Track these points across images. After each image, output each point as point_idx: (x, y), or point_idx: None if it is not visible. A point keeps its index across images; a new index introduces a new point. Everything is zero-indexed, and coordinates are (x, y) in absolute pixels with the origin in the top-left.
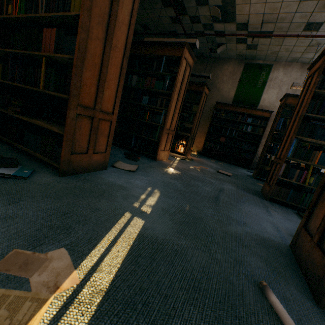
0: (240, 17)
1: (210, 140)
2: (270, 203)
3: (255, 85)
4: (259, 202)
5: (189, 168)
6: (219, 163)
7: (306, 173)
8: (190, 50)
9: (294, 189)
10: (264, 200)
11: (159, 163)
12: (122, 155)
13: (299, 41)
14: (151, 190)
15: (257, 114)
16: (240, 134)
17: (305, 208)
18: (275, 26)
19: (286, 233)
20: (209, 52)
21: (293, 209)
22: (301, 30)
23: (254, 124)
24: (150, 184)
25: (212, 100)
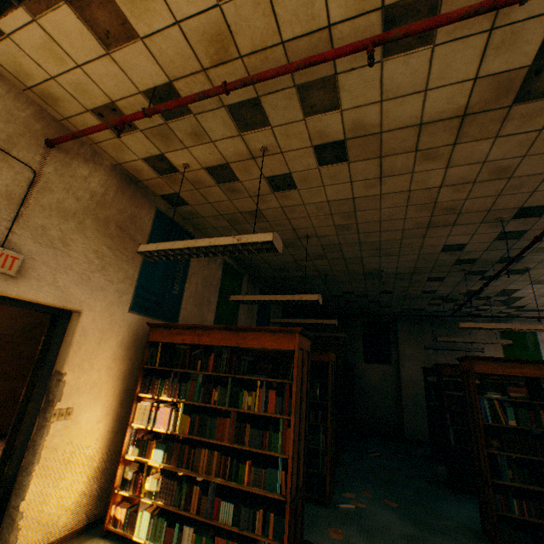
0: (518, 304)
1: None
2: None
3: (525, 348)
4: None
5: None
6: None
7: None
8: None
9: None
10: None
11: None
12: None
13: None
14: None
15: None
16: None
17: None
18: None
19: None
20: (451, 317)
21: None
22: None
23: None
24: None
25: None
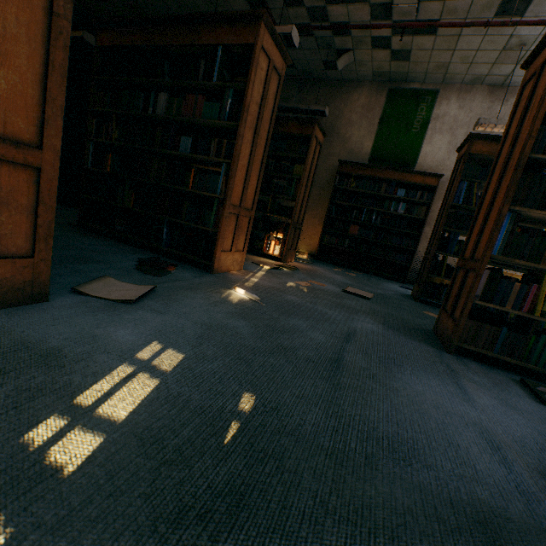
0: None
1: (333, 232)
2: (460, 361)
3: (408, 129)
4: (436, 362)
5: (284, 287)
6: (349, 273)
7: (537, 290)
8: (274, 33)
9: (504, 323)
10: (444, 353)
11: (218, 279)
12: (130, 264)
13: (488, 39)
14: (149, 358)
15: (414, 180)
16: (386, 218)
17: (536, 370)
18: (443, 8)
19: (527, 469)
20: (324, 69)
21: (508, 371)
22: (492, 14)
23: (409, 200)
24: (158, 335)
25: (333, 158)
